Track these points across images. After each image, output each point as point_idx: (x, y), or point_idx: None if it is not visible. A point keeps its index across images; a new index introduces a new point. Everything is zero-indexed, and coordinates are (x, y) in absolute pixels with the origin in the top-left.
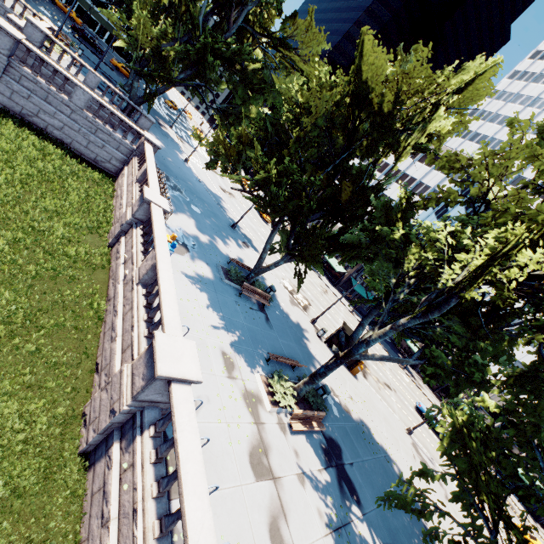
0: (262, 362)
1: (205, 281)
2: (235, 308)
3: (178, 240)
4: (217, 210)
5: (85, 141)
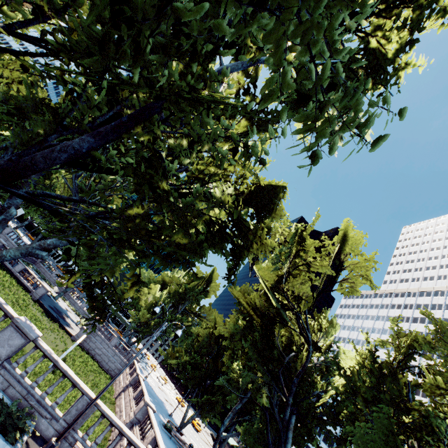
0: None
1: None
2: (167, 439)
3: None
4: (161, 404)
5: (107, 360)
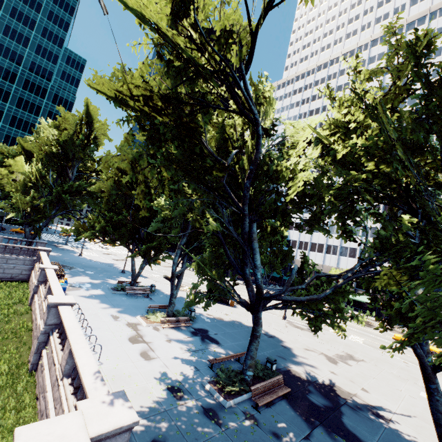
0: (143, 313)
1: (97, 296)
2: (122, 300)
3: (75, 286)
4: (109, 269)
5: (1, 270)
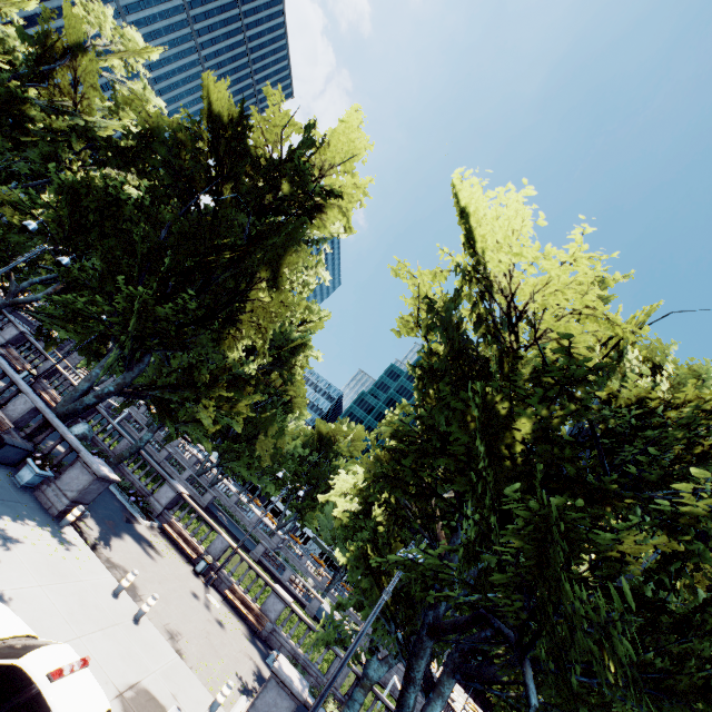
0: None
1: None
2: None
3: None
4: None
5: None
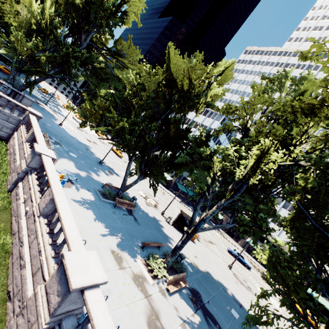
0: (139, 250)
1: (89, 203)
2: (113, 217)
3: (64, 177)
4: (87, 154)
5: None
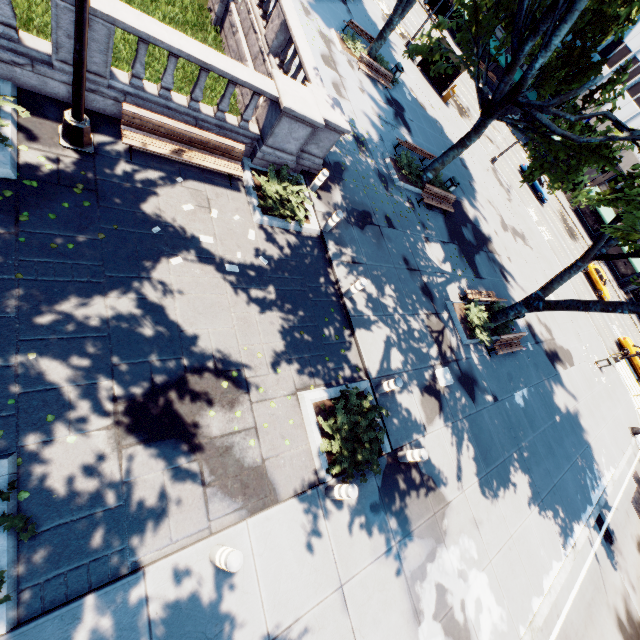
0: (338, 30)
1: None
2: None
3: None
4: None
5: None
